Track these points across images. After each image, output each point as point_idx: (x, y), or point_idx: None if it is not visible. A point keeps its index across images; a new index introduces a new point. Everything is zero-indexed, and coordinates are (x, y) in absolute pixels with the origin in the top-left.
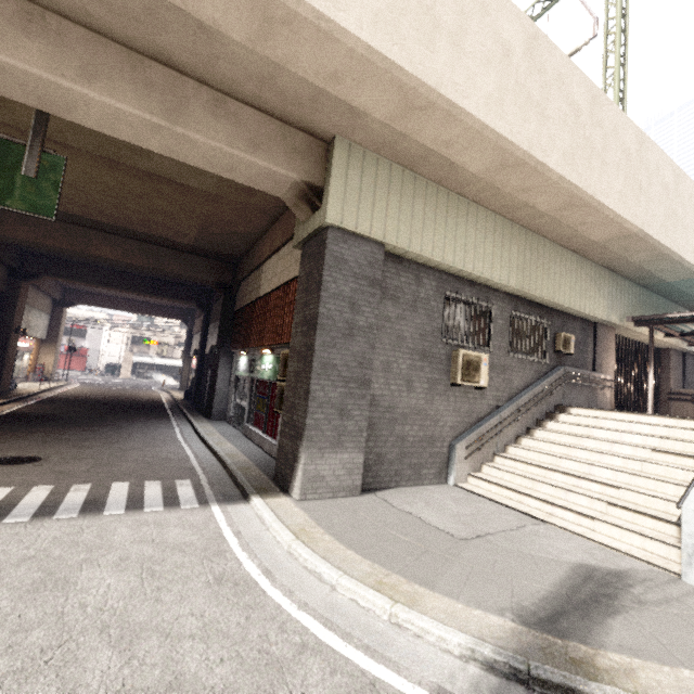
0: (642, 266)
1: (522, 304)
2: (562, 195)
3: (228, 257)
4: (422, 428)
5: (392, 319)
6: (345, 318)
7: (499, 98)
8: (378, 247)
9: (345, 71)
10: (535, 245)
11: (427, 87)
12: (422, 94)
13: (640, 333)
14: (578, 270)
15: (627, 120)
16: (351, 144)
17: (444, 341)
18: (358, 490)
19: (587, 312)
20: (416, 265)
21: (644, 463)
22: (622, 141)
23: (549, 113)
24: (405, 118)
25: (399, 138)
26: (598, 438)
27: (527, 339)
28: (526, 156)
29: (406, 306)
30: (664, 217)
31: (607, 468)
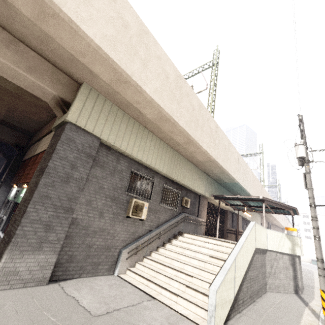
0: (217, 174)
1: (169, 181)
2: (185, 138)
3: (26, 131)
4: (104, 240)
5: (98, 177)
6: (66, 171)
7: (161, 91)
8: (97, 139)
9: (86, 52)
10: (177, 157)
11: (126, 74)
12: (124, 76)
13: (216, 202)
14: (194, 171)
15: (212, 118)
16: (92, 89)
17: (126, 193)
18: (46, 281)
19: (196, 190)
20: (119, 153)
21: (205, 263)
22: (210, 125)
23: (182, 105)
24: (117, 84)
25: (115, 93)
26: (191, 249)
27: (169, 198)
28: (170, 117)
29: (108, 172)
30: (223, 157)
31: (190, 266)
